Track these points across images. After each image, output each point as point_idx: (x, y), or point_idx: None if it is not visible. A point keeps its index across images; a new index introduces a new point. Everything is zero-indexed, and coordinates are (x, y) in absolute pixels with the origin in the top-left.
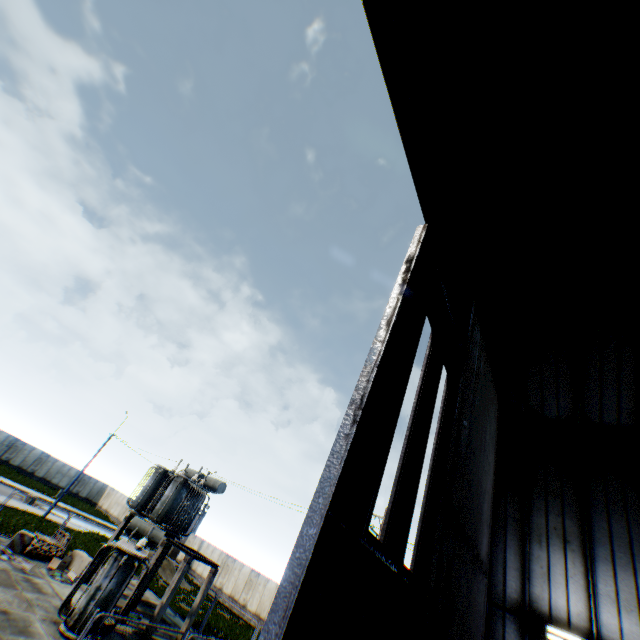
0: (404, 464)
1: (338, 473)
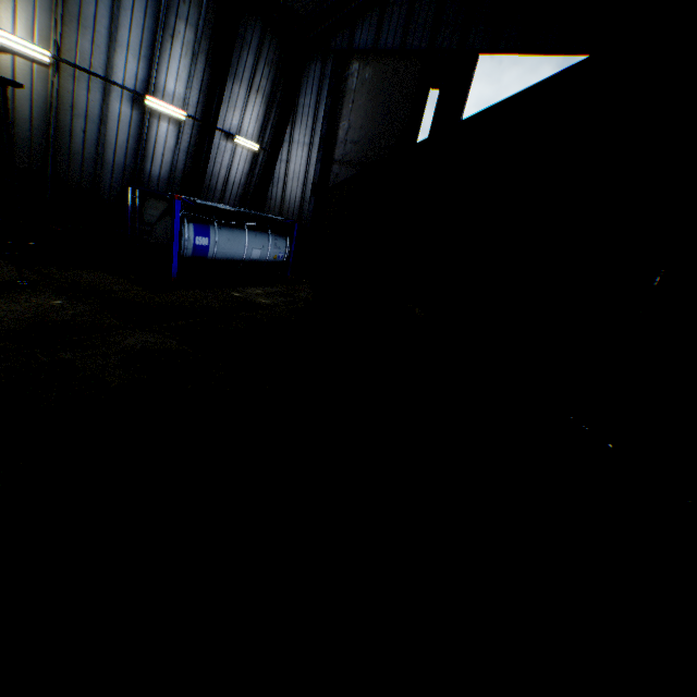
0: None
1: None
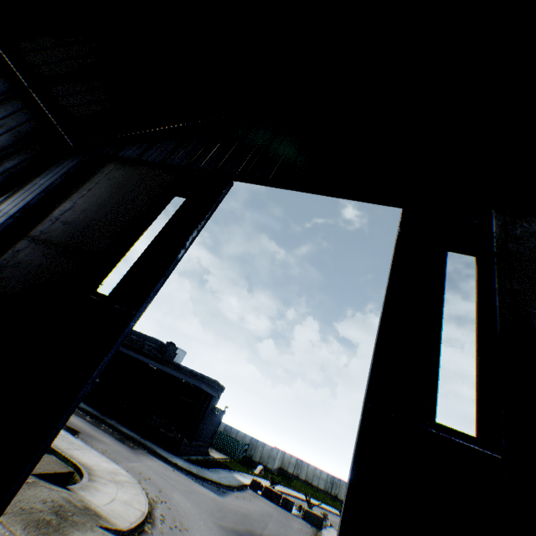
0: (478, 372)
1: (367, 384)
